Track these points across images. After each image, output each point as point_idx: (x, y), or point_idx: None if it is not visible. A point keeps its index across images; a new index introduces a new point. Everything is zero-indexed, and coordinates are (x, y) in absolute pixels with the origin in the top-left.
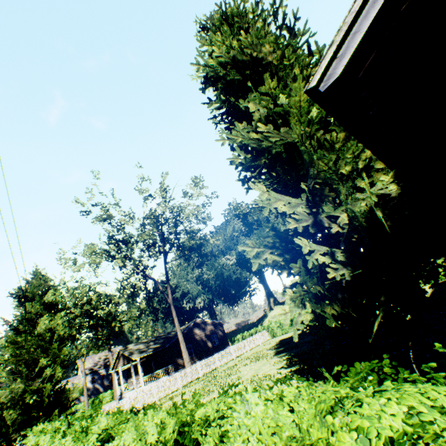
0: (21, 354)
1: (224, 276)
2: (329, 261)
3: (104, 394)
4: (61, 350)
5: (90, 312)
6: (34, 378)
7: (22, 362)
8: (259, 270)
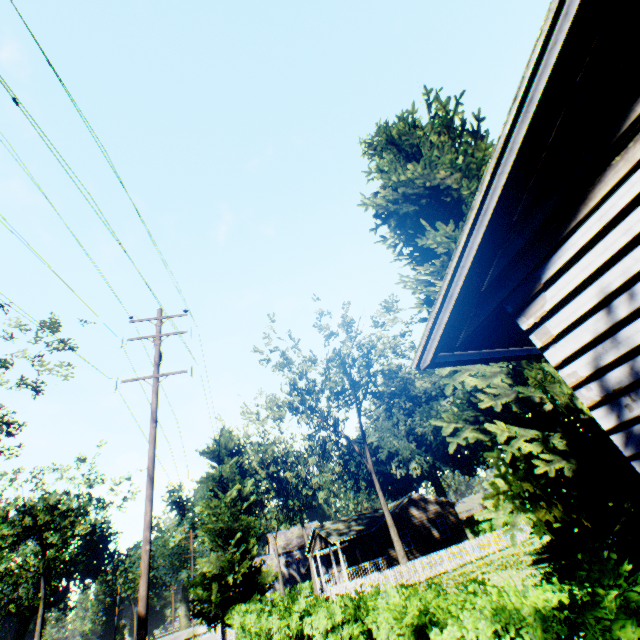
0: (217, 521)
1: None
2: (538, 450)
3: (302, 584)
4: (253, 522)
5: (277, 474)
6: (230, 550)
7: (218, 530)
8: None
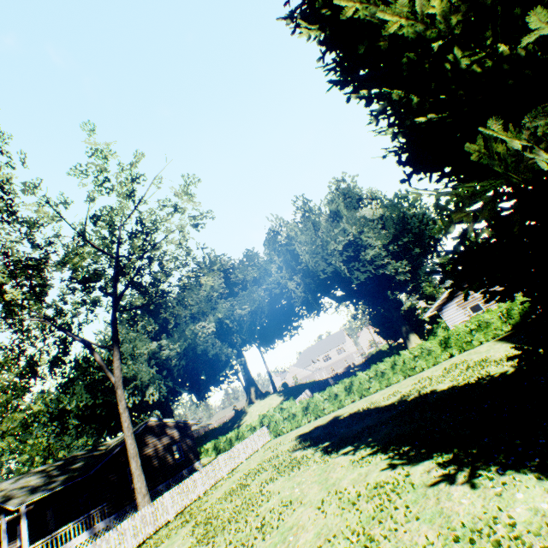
0: None
1: (198, 351)
2: None
3: None
4: None
5: None
6: None
7: None
8: (241, 348)
